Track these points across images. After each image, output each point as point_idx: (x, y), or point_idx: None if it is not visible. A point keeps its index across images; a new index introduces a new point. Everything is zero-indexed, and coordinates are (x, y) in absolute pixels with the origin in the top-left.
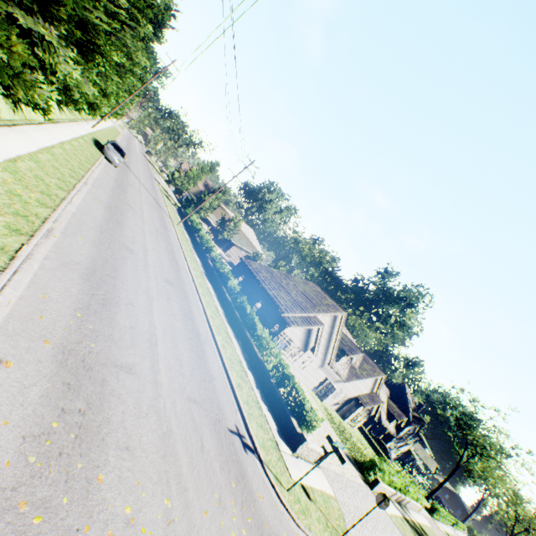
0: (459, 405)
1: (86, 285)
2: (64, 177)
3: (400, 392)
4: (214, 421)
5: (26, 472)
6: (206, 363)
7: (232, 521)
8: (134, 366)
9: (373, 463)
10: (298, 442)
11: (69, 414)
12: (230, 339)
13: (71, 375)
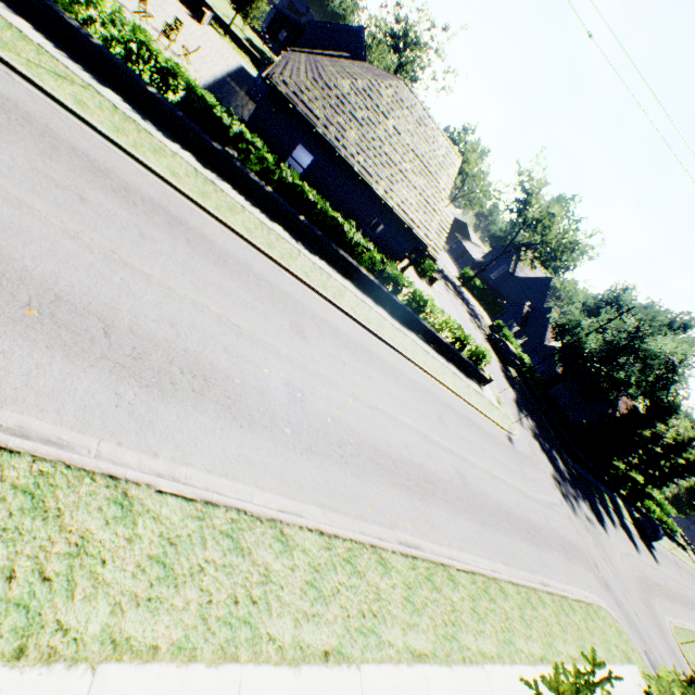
0: (404, 22)
1: (542, 547)
2: (477, 595)
3: (356, 44)
4: (519, 461)
5: (588, 568)
6: (490, 436)
7: (543, 480)
8: (543, 516)
9: (433, 269)
10: (488, 383)
11: (576, 555)
12: (432, 357)
13: (570, 555)
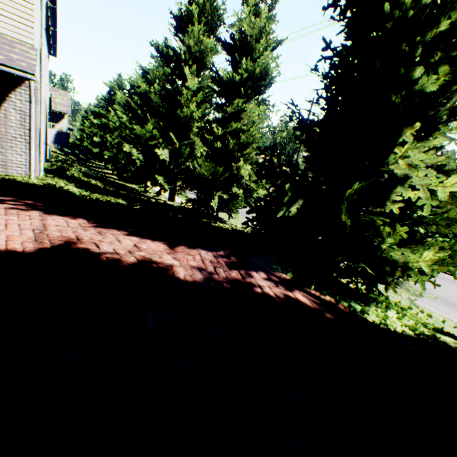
0: None
1: None
2: (451, 325)
3: None
4: None
5: None
6: None
7: None
8: None
9: None
10: None
11: None
12: None
13: None
